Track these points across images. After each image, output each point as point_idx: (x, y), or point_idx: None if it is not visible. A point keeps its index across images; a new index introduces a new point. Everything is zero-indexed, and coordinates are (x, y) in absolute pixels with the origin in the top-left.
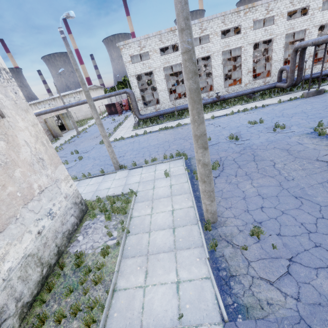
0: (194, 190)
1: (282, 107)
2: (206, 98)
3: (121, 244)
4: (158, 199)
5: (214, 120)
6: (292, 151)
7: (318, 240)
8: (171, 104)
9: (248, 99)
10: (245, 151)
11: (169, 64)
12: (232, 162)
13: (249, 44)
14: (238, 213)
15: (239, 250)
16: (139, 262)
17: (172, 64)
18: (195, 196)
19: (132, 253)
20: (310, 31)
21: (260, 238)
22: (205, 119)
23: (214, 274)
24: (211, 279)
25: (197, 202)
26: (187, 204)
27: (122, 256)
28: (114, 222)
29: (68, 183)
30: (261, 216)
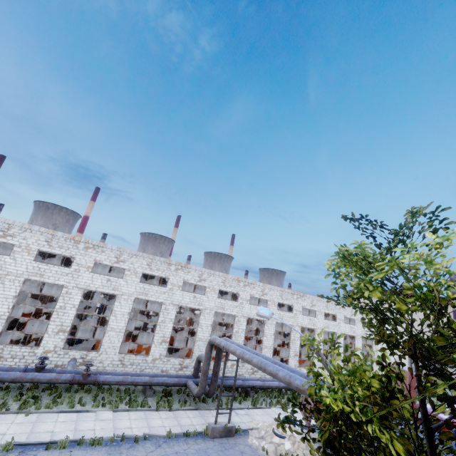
0: None
1: None
2: (72, 363)
3: None
4: None
5: None
6: None
7: None
8: None
9: (136, 397)
10: None
11: (41, 278)
12: None
13: (173, 304)
14: None
15: None
16: None
17: (47, 281)
18: None
19: None
20: (240, 319)
21: None
22: None
23: None
24: None
25: None
26: None
27: None
28: None
29: None
30: None
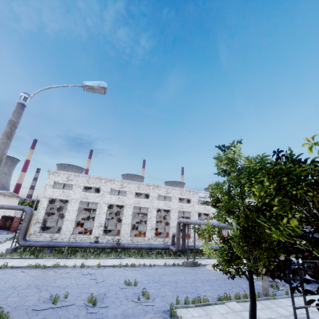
0: None
1: (164, 271)
2: (109, 241)
3: None
4: None
5: (99, 269)
6: None
7: None
8: (73, 237)
9: (144, 253)
10: None
11: (87, 200)
12: None
13: (154, 208)
14: None
15: None
16: None
17: (90, 201)
18: None
19: None
20: (193, 213)
21: None
22: (91, 266)
23: None
24: None
25: None
26: None
27: None
28: None
29: None
30: None
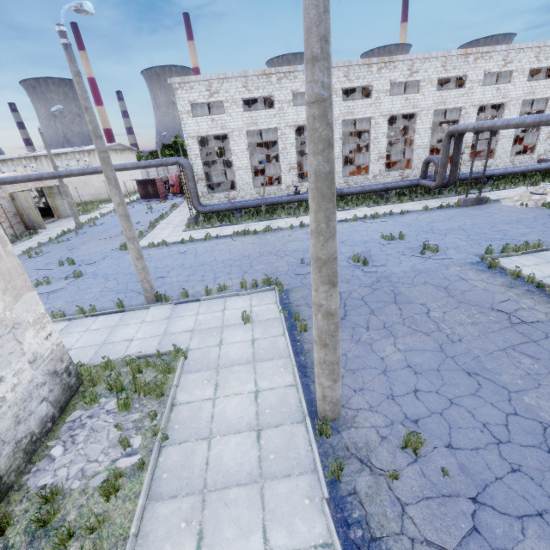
0: (296, 352)
1: (430, 218)
2: None
3: (149, 467)
4: (229, 367)
5: None
6: (454, 291)
7: (514, 457)
8: (256, 192)
9: (378, 198)
10: (379, 286)
11: (257, 127)
12: (360, 303)
13: (383, 116)
14: (377, 402)
15: (384, 480)
16: (184, 510)
17: (263, 128)
18: (297, 363)
19: (171, 489)
20: (467, 111)
21: (418, 453)
22: None
23: (340, 535)
24: (334, 548)
25: (302, 377)
26: (284, 380)
27: (148, 496)
28: (137, 415)
29: (42, 331)
30: (416, 407)
